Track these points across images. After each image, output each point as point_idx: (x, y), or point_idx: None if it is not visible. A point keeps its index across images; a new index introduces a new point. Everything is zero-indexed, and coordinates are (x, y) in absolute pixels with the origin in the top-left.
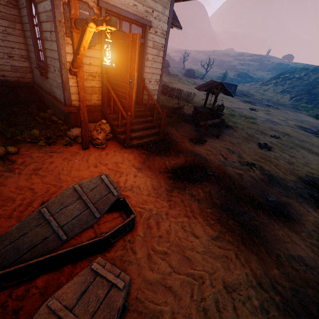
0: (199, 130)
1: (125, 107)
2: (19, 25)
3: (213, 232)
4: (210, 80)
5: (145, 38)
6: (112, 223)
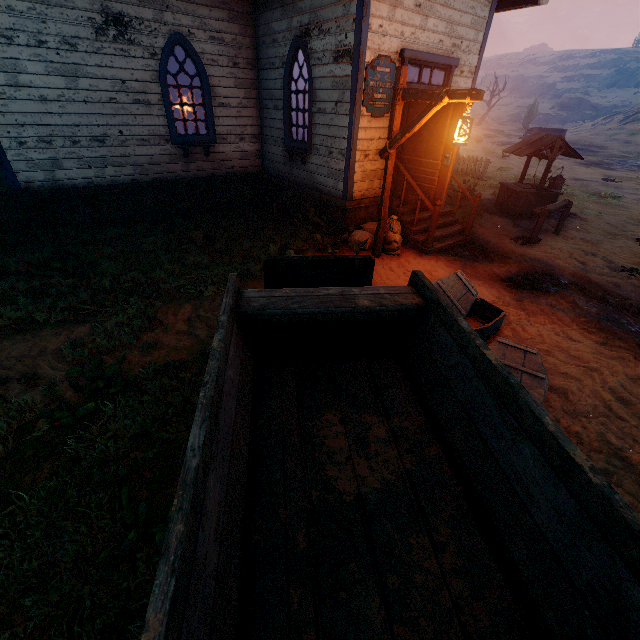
0: (519, 224)
1: (428, 194)
2: (255, 92)
3: (596, 338)
4: (535, 134)
5: (448, 86)
6: (472, 326)
